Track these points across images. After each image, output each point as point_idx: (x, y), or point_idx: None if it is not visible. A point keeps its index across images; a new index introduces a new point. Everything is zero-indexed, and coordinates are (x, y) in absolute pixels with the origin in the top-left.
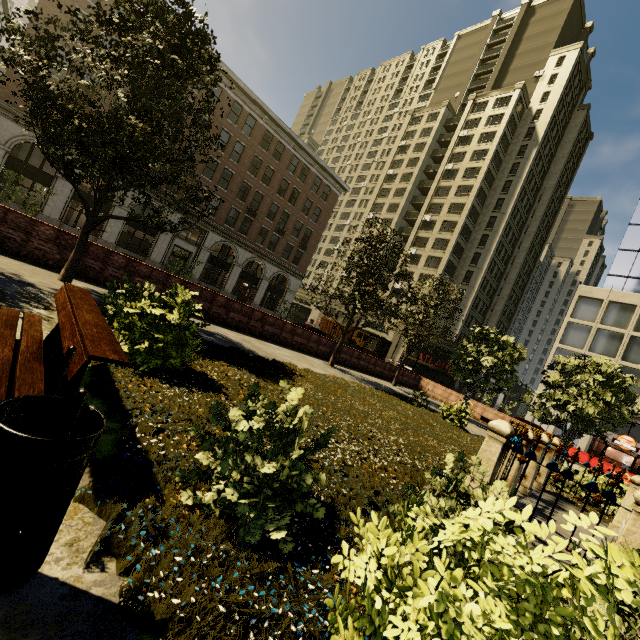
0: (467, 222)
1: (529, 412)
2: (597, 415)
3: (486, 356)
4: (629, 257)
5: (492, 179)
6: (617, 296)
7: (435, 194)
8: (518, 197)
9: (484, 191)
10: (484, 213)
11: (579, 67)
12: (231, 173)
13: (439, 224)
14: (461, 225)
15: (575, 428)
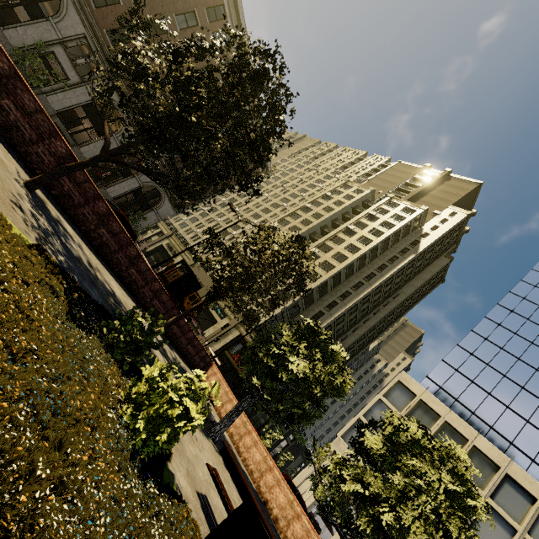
0: (342, 272)
1: (301, 474)
2: None
3: (300, 359)
4: (448, 371)
5: (375, 256)
6: (429, 398)
7: (331, 239)
8: (386, 280)
9: (366, 259)
10: (357, 276)
11: (461, 227)
12: None
13: (321, 260)
14: (337, 271)
15: None
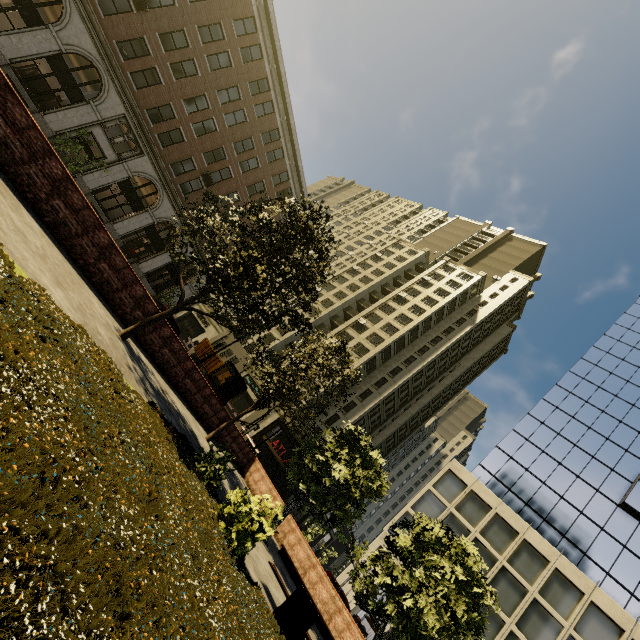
0: (392, 346)
1: (345, 572)
2: (435, 632)
3: (342, 465)
4: (502, 458)
5: (429, 327)
6: (480, 488)
7: (380, 307)
8: (440, 354)
9: (418, 331)
10: (409, 349)
11: (523, 294)
12: (215, 129)
13: (369, 332)
14: (386, 345)
15: (396, 637)
